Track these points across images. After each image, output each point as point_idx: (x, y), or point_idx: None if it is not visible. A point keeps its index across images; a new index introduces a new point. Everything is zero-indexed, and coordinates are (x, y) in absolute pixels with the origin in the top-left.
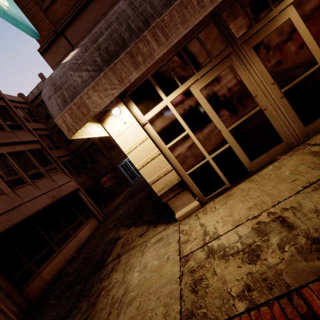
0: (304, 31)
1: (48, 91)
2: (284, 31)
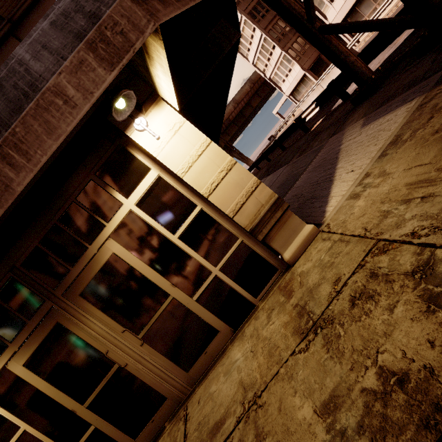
0: (138, 263)
1: None
2: (113, 268)
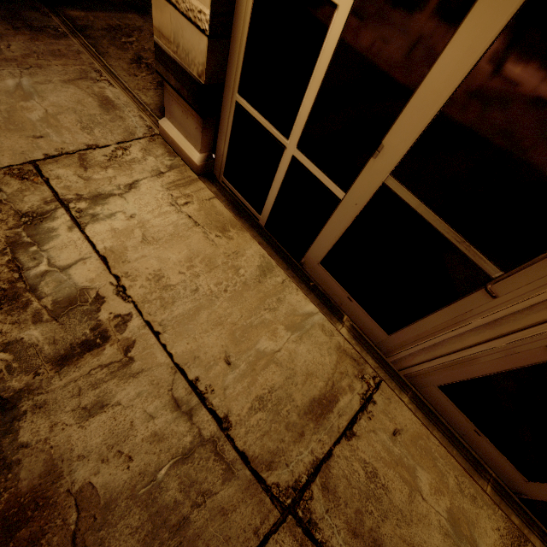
0: None
1: None
2: None
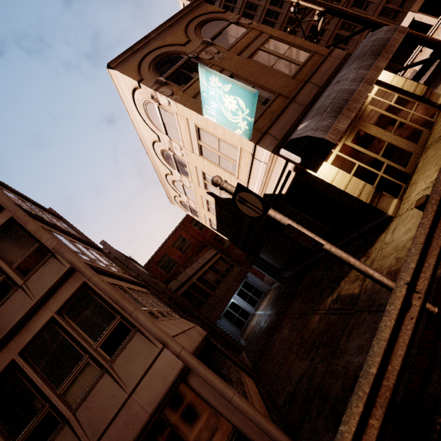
0: (381, 111)
1: (310, 132)
2: (373, 113)
